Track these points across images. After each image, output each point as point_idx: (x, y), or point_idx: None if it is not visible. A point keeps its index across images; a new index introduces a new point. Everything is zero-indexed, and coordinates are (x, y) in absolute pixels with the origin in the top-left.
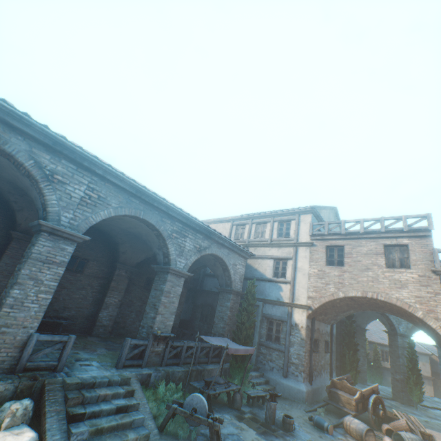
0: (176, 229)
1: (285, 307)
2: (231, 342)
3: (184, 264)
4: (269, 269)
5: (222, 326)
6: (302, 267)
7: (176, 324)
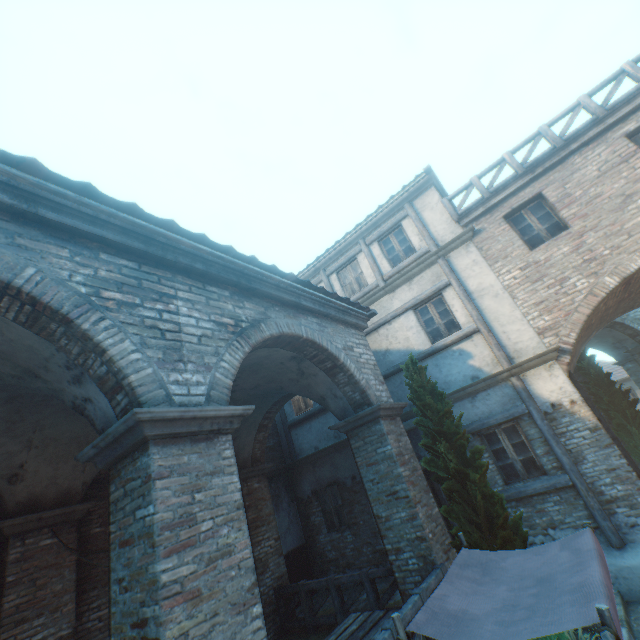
0: (114, 278)
1: (502, 385)
2: (492, 554)
3: (205, 389)
4: (413, 333)
5: (408, 517)
6: (481, 285)
7: (280, 578)
